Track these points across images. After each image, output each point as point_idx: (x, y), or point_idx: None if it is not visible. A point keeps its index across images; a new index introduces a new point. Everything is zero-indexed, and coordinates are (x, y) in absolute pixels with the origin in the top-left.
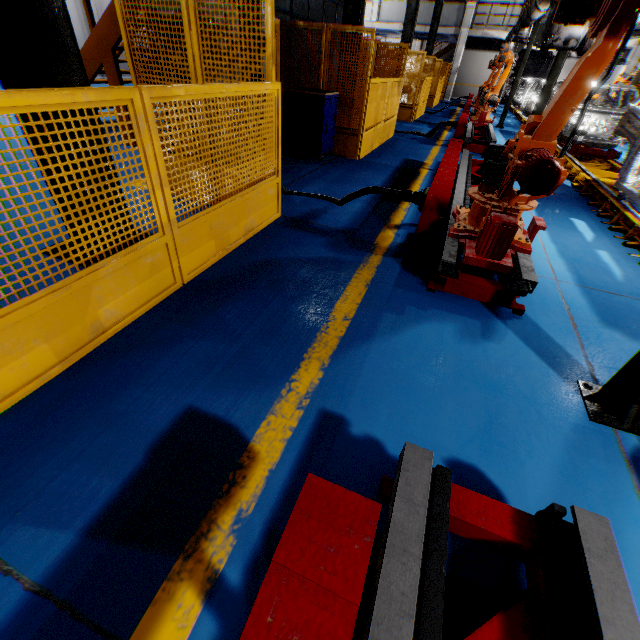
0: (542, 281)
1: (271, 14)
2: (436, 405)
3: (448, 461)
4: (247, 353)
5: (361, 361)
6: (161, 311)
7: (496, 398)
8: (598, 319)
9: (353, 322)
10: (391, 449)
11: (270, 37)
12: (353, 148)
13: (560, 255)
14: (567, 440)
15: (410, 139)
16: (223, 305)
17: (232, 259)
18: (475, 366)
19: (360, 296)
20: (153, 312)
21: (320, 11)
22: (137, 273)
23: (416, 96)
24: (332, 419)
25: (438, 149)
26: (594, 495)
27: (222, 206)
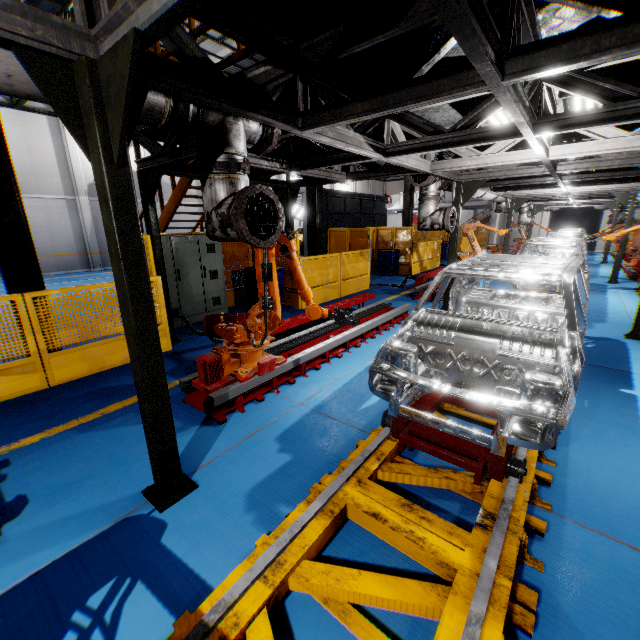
0: (285, 403)
1: (149, 248)
2: (68, 466)
3: (23, 494)
4: (22, 425)
5: (70, 437)
6: (18, 399)
7: (108, 469)
8: (279, 434)
9: (103, 416)
10: (7, 482)
11: (150, 257)
12: (296, 301)
13: (342, 385)
14: (106, 500)
15: (380, 290)
16: (51, 399)
17: (98, 374)
18: (129, 450)
19: (134, 401)
20: (14, 399)
21: (357, 206)
22: (9, 377)
23: (411, 256)
24: (6, 463)
25: (392, 298)
26: (65, 530)
27: (95, 343)
